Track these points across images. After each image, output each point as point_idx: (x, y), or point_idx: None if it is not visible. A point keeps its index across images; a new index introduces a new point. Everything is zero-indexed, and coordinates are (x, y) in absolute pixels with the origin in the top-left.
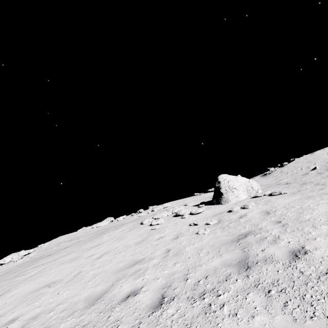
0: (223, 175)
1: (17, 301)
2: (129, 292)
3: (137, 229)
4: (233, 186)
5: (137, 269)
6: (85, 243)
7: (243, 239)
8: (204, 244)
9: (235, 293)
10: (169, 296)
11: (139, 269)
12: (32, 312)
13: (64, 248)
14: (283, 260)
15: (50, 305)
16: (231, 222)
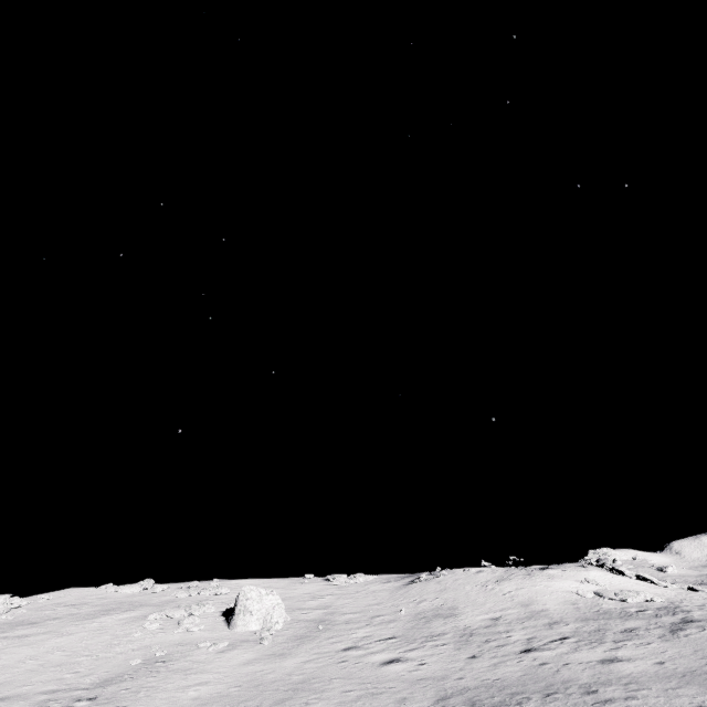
0: (248, 587)
1: None
2: (23, 693)
3: (130, 626)
4: (250, 608)
5: (51, 678)
6: (75, 621)
7: (125, 681)
8: (109, 675)
9: None
10: (31, 702)
11: (51, 679)
12: None
13: (54, 618)
14: (94, 701)
15: None
16: (165, 660)
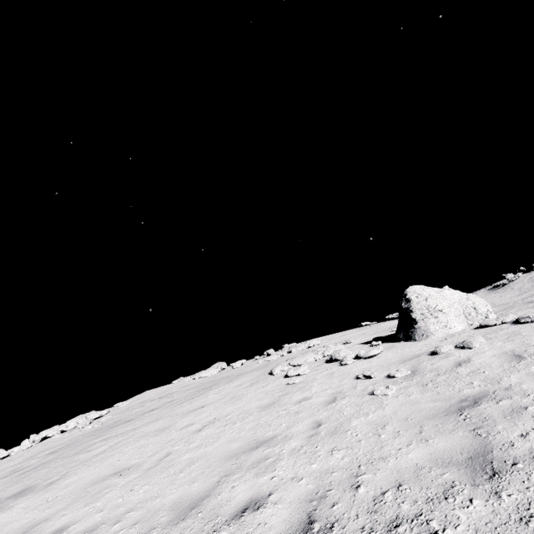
0: (416, 286)
1: (73, 496)
2: (247, 501)
3: (263, 383)
4: (437, 307)
5: (262, 456)
6: (181, 403)
7: (470, 408)
8: (388, 416)
9: (472, 533)
10: (322, 521)
11: (266, 457)
12: (89, 519)
13: (149, 410)
14: None
15: (118, 509)
16: (439, 373)
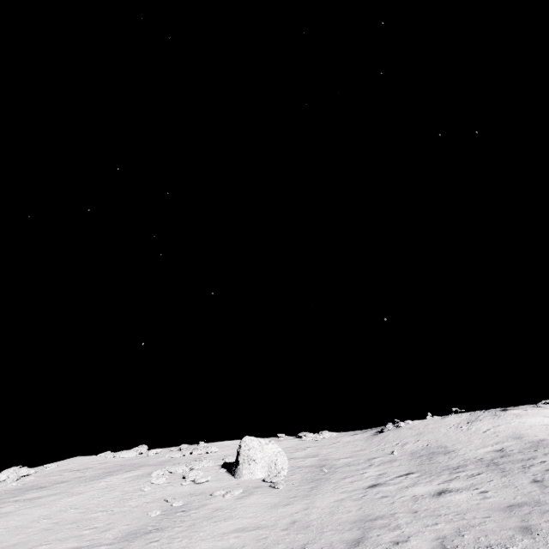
0: (248, 437)
1: None
2: None
3: (137, 482)
4: (253, 457)
5: (69, 535)
6: (82, 483)
7: (150, 533)
8: (130, 528)
9: None
10: None
11: (69, 536)
12: None
13: (61, 481)
14: None
15: None
16: (185, 510)
